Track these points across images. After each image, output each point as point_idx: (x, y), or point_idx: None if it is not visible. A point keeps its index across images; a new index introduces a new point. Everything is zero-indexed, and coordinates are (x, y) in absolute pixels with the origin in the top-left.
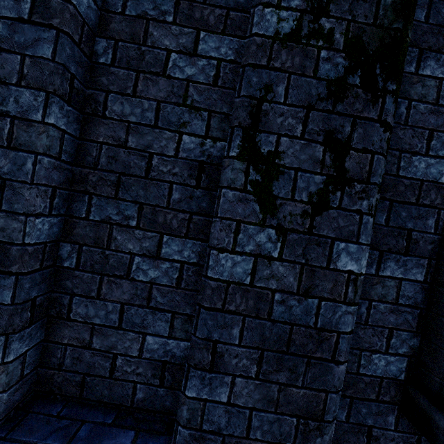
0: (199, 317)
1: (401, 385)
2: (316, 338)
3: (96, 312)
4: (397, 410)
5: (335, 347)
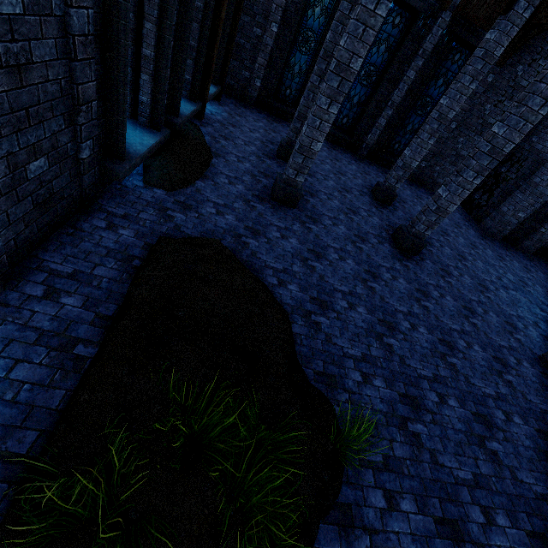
0: (533, 235)
1: (546, 248)
2: (545, 240)
3: (513, 230)
4: (542, 251)
5: (546, 242)
